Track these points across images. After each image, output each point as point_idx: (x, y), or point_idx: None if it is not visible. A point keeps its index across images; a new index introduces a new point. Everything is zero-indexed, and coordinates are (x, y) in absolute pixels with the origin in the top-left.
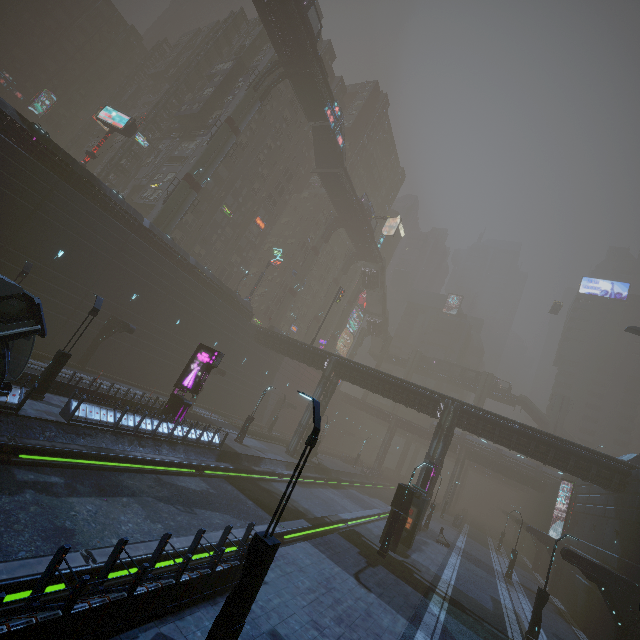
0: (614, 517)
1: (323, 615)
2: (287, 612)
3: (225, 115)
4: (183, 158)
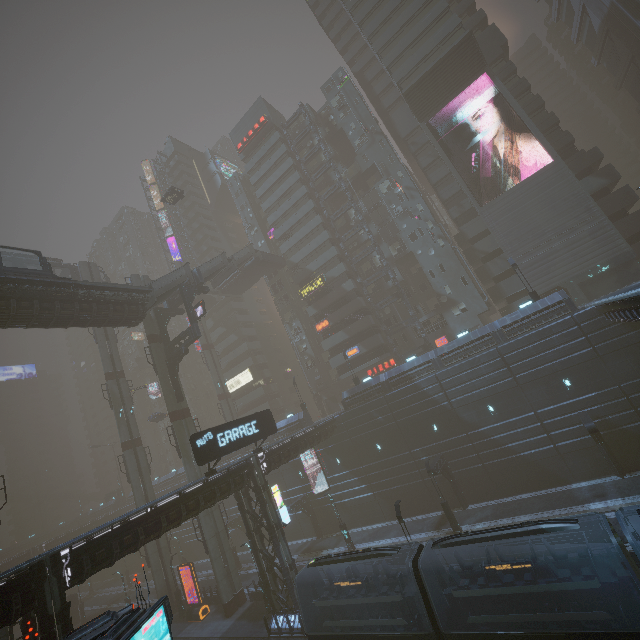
0: None
1: None
2: None
3: None
4: None
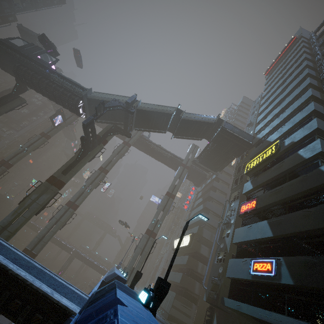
0: None
1: None
2: None
3: (30, 126)
4: (2, 135)
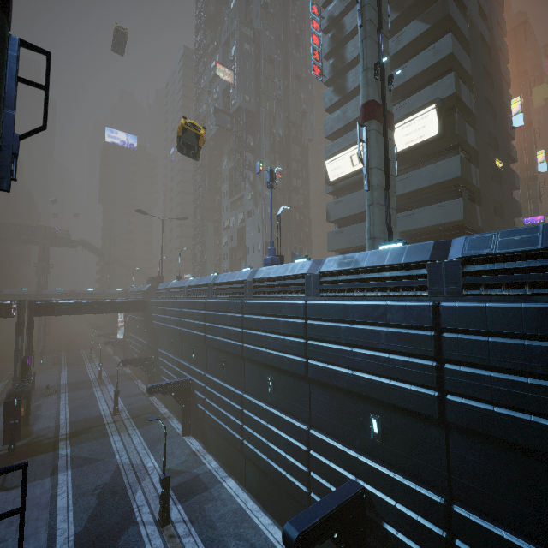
0: (144, 324)
1: None
2: None
3: None
4: None
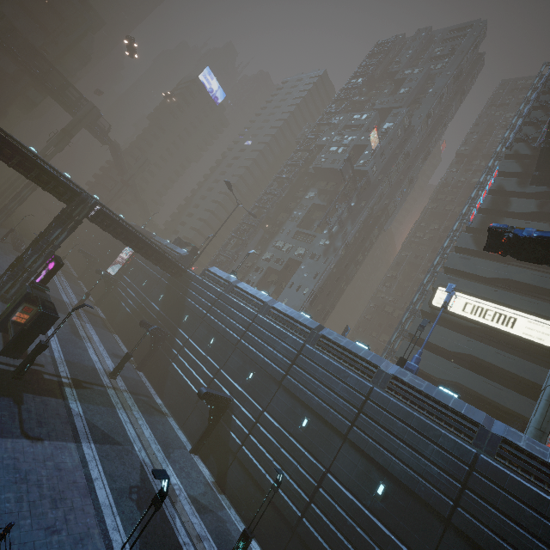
0: (165, 288)
1: (45, 514)
2: (30, 549)
3: None
4: None
